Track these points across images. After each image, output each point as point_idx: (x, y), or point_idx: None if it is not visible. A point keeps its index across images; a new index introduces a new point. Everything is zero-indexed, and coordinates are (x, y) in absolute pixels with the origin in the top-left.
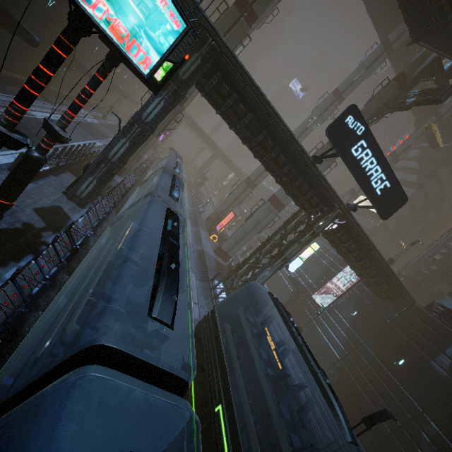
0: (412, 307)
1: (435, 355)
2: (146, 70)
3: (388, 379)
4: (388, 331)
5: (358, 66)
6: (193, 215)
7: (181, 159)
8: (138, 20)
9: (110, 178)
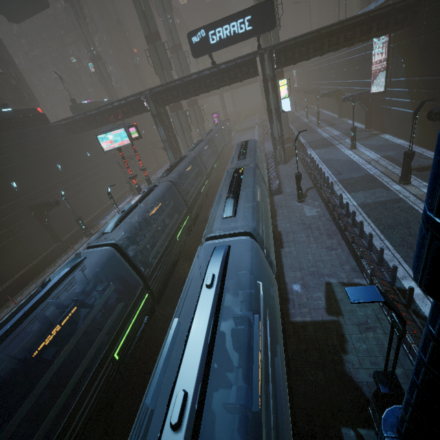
0: None
1: None
2: (129, 142)
3: None
4: (425, 46)
5: None
6: (262, 139)
7: (228, 120)
8: (120, 139)
9: None
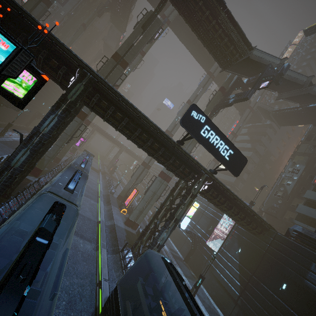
0: (276, 236)
1: (305, 274)
2: None
3: (280, 306)
4: (266, 261)
5: (198, 86)
6: (106, 196)
7: (93, 156)
8: None
9: (20, 181)
